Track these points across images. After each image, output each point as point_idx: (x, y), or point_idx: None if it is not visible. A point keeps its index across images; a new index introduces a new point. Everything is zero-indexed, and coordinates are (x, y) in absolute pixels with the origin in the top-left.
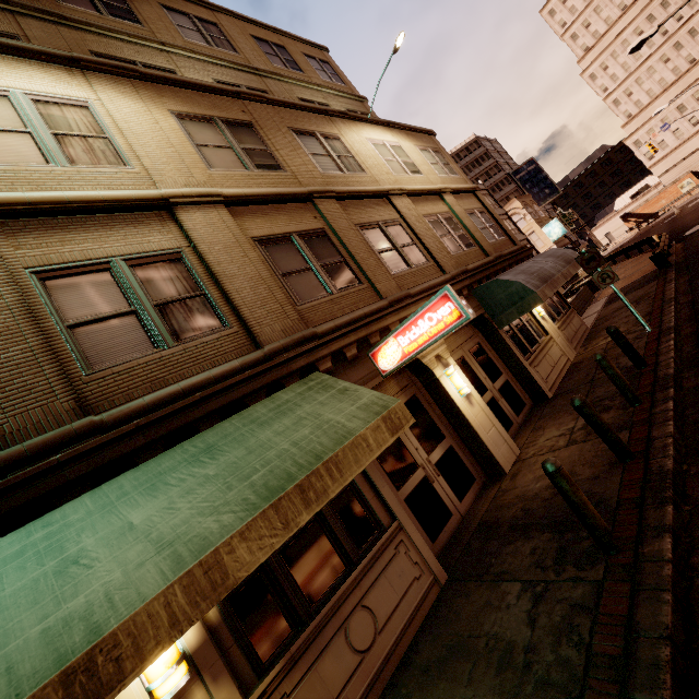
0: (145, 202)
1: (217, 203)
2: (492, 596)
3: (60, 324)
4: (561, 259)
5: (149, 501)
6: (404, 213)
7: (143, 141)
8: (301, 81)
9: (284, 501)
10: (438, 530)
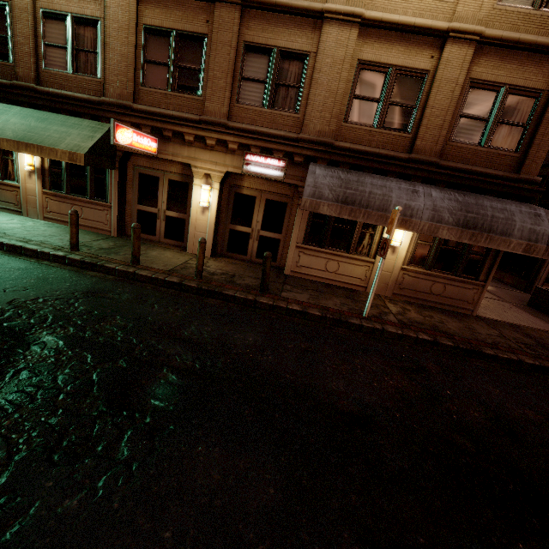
0: None
1: None
2: (88, 239)
3: (43, 42)
4: (467, 216)
5: (18, 119)
6: (323, 48)
7: None
8: None
9: (21, 143)
10: (143, 232)
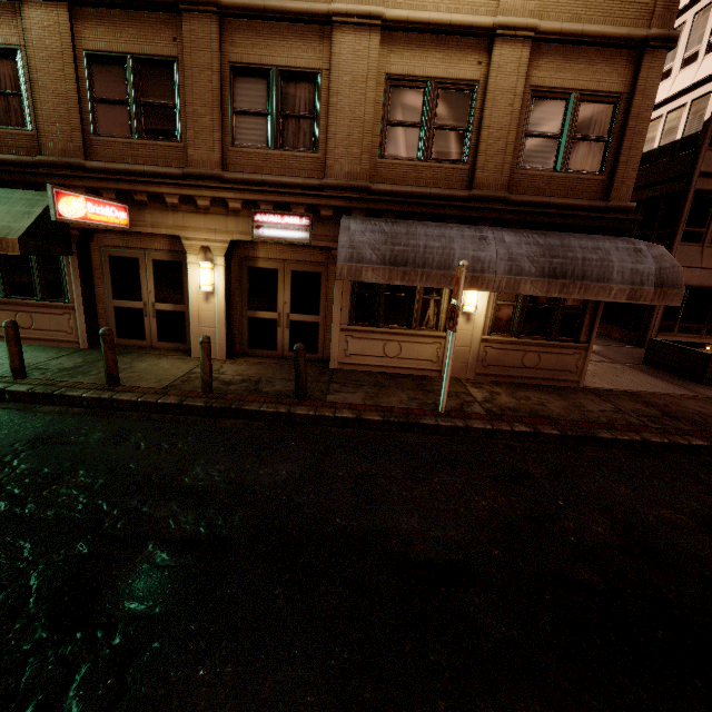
0: None
1: (62, 1)
2: (43, 357)
3: None
4: (552, 263)
5: None
6: (337, 63)
7: None
8: None
9: None
10: (127, 337)
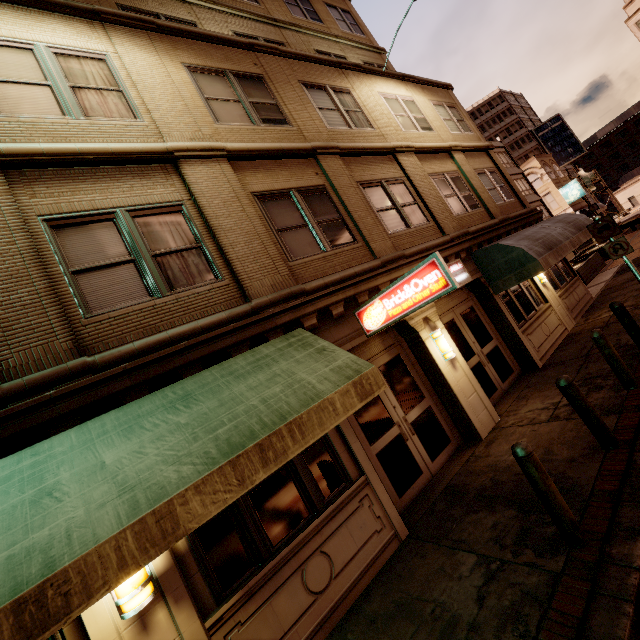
0: (151, 155)
1: (221, 157)
2: (446, 563)
3: (65, 270)
4: (572, 225)
5: (123, 443)
6: (409, 171)
7: (155, 94)
8: (320, 32)
9: (242, 459)
10: (406, 486)
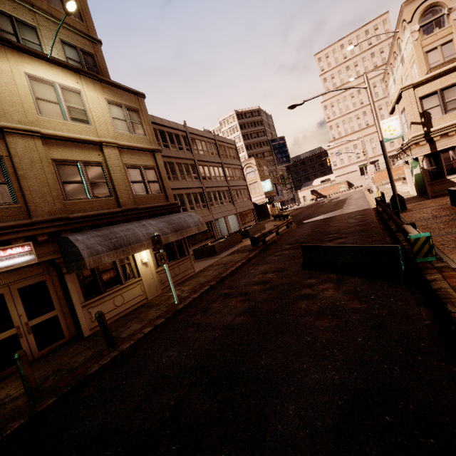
0: None
1: None
2: None
3: None
4: (173, 226)
5: None
6: (16, 153)
7: None
8: None
9: None
10: None
